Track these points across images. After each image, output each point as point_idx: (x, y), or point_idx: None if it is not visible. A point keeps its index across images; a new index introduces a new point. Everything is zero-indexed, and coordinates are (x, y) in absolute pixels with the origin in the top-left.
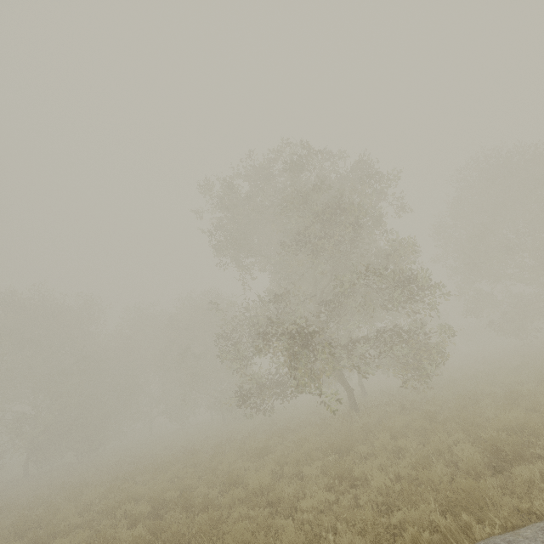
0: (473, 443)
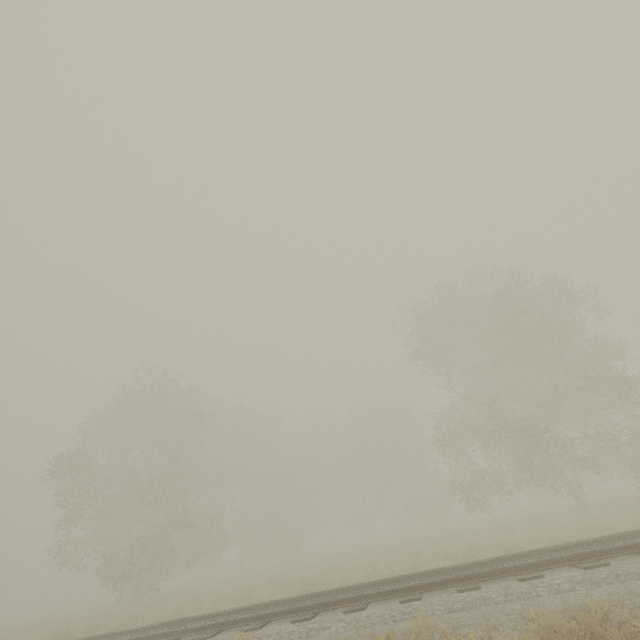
0: None
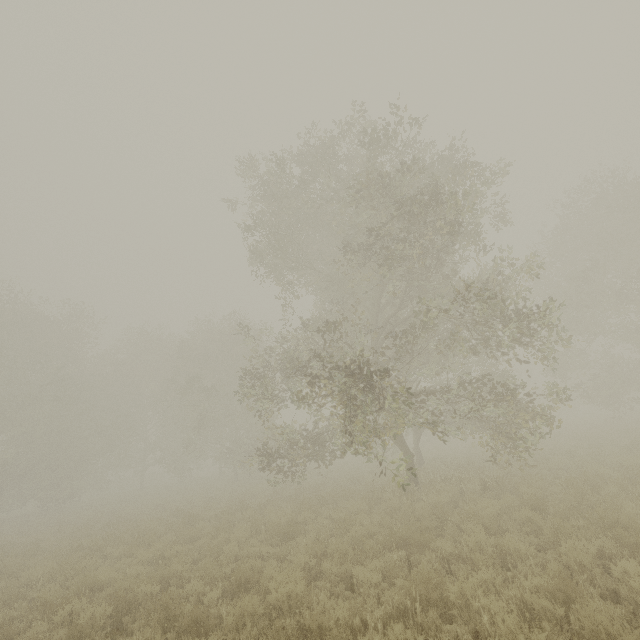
0: (627, 557)
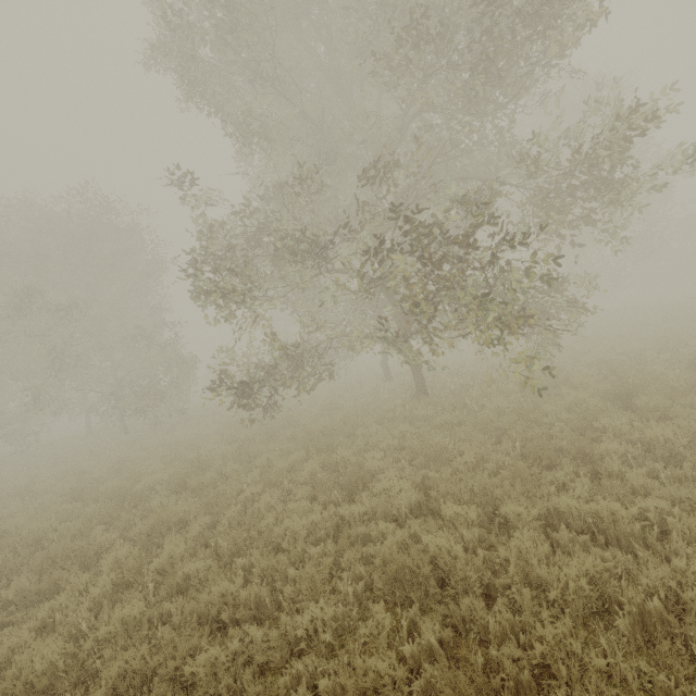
0: None
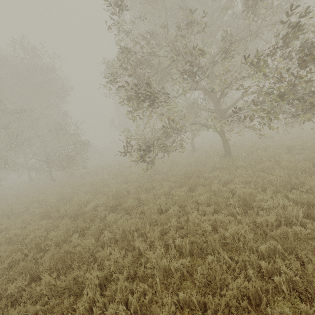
0: None
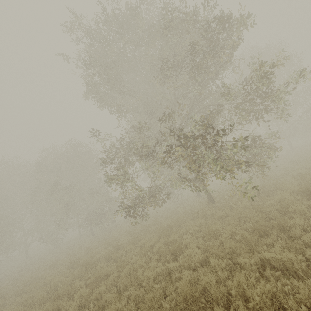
0: None
